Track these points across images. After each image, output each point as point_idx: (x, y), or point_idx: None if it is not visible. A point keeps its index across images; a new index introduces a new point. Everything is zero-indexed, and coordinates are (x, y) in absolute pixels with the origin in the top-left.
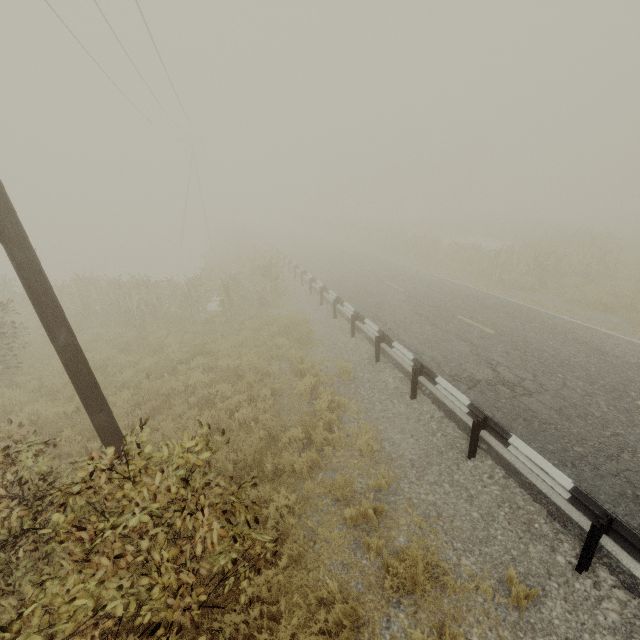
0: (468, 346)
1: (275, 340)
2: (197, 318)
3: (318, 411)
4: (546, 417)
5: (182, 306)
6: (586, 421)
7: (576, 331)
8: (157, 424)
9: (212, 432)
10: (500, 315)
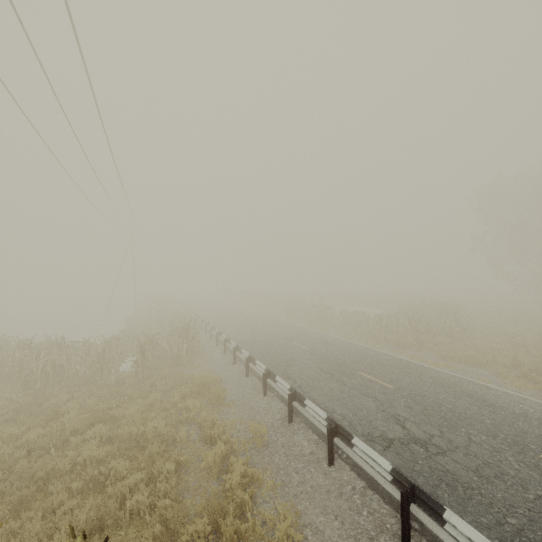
0: (374, 402)
1: (186, 402)
2: (106, 380)
3: (228, 489)
4: (467, 480)
5: (93, 367)
6: (505, 482)
7: (460, 384)
8: (19, 525)
9: (92, 532)
10: (394, 370)
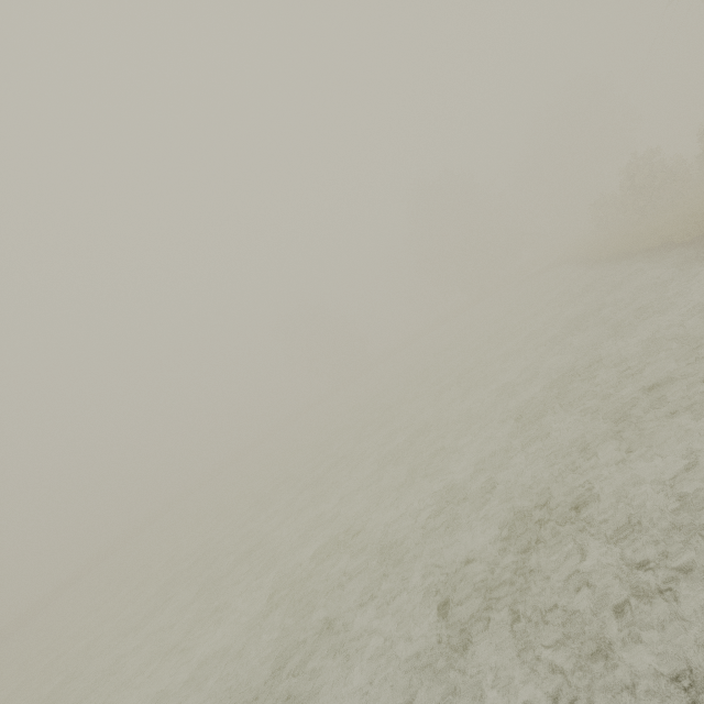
0: None
1: None
2: None
3: None
4: None
5: None
6: None
7: None
8: None
9: None
10: None
